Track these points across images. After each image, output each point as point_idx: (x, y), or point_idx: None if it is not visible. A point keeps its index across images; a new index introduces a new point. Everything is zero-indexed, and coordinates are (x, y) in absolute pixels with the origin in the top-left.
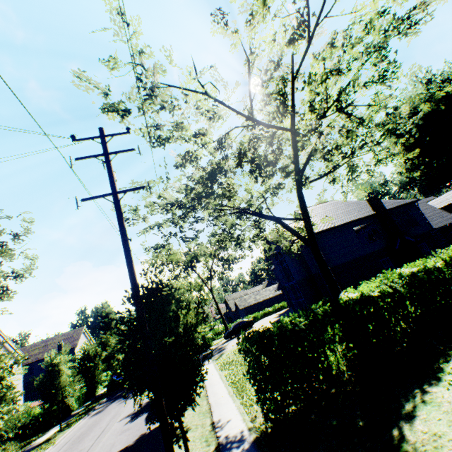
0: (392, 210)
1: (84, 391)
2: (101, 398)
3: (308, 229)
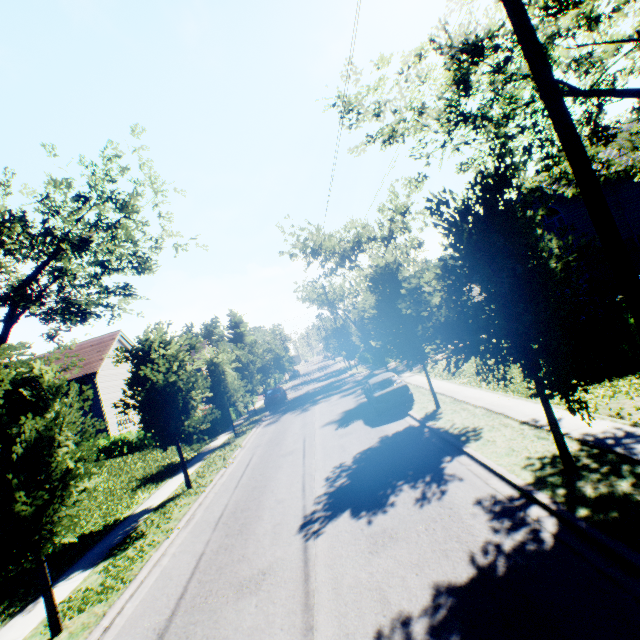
0: None
1: None
2: (261, 412)
3: None
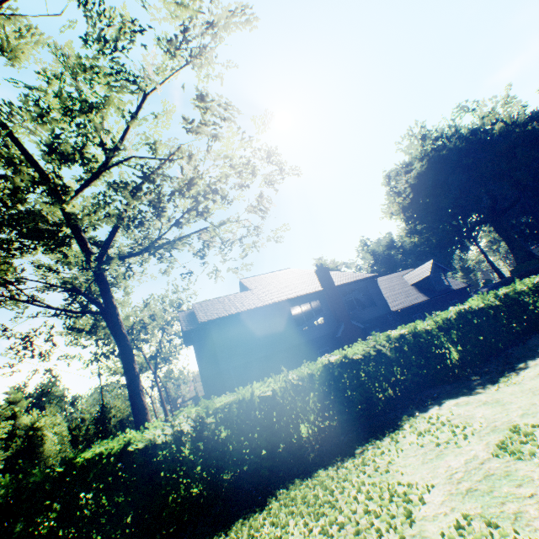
0: (345, 286)
1: None
2: None
3: (113, 328)
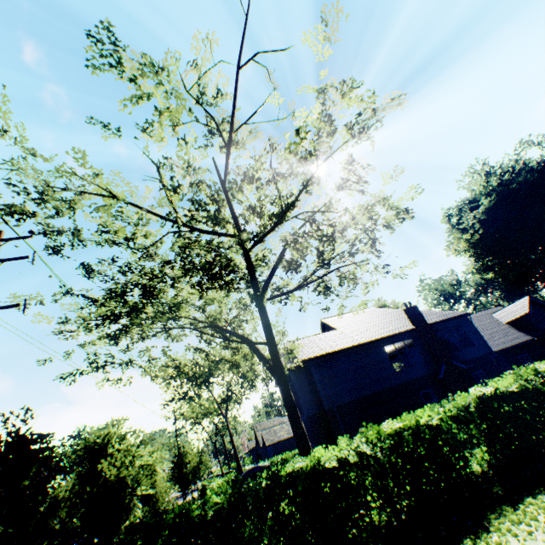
0: (437, 324)
1: None
2: None
3: (272, 357)
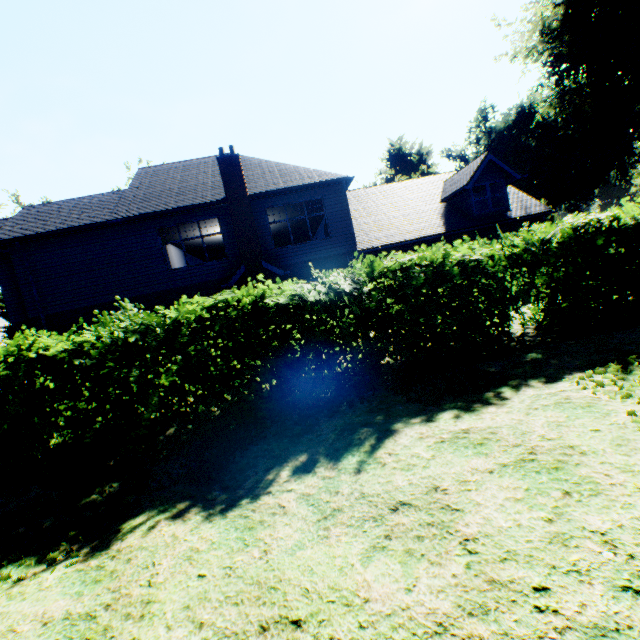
0: (278, 195)
1: None
2: None
3: None
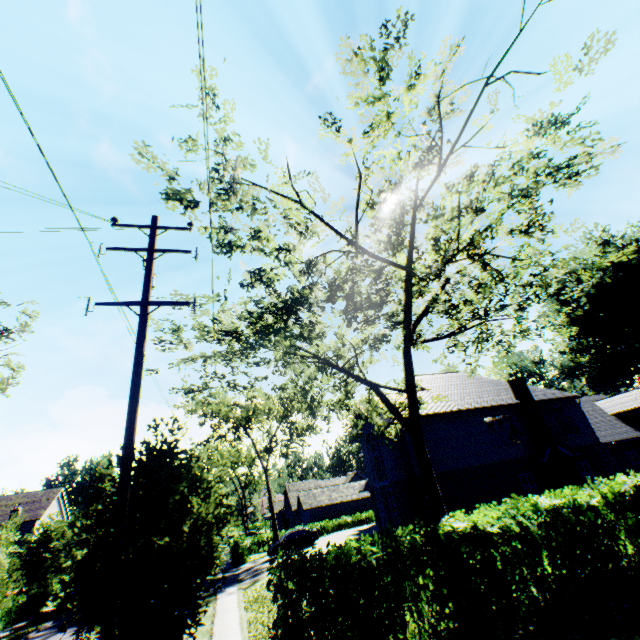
0: (542, 402)
1: (22, 601)
2: (44, 620)
3: (411, 408)
